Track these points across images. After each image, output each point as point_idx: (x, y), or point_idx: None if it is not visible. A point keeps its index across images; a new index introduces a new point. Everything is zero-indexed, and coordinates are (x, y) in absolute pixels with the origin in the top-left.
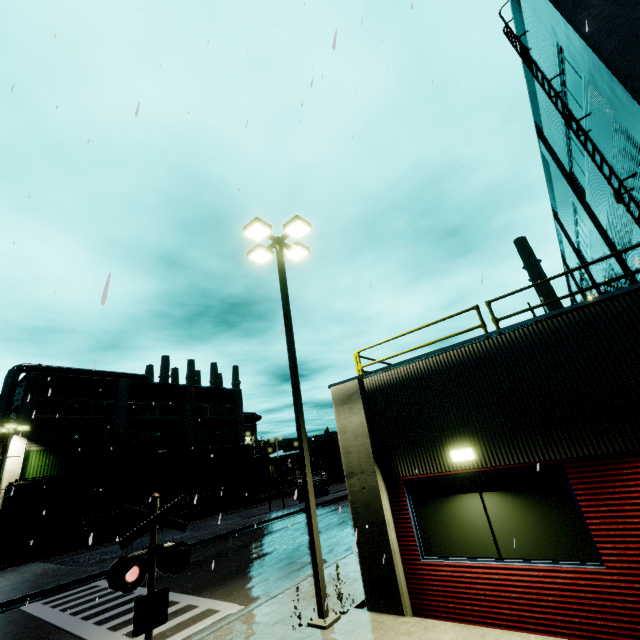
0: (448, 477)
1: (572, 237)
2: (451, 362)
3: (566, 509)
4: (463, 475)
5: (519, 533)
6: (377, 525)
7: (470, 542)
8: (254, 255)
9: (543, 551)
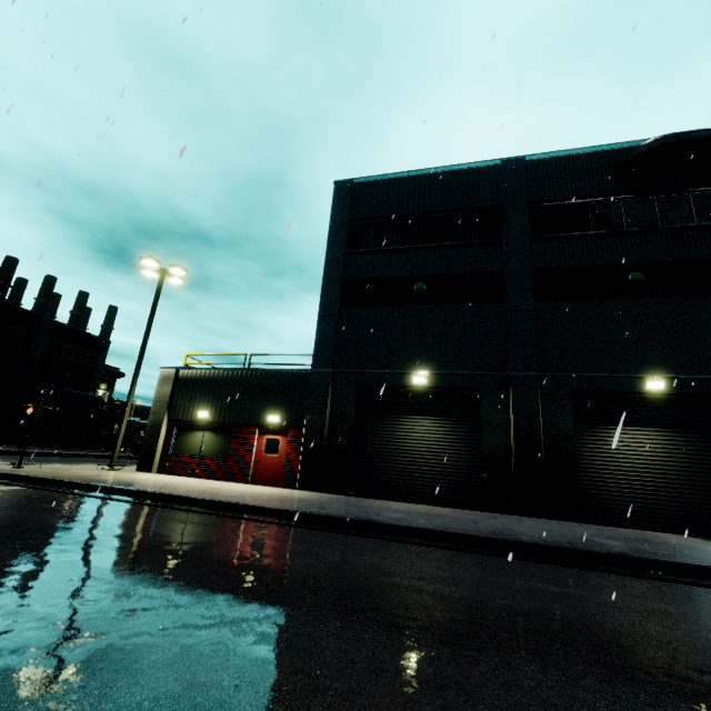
0: (196, 423)
1: None
2: (219, 375)
3: (228, 441)
4: (202, 423)
5: (210, 447)
6: (156, 437)
7: (192, 449)
8: (145, 271)
9: (214, 454)
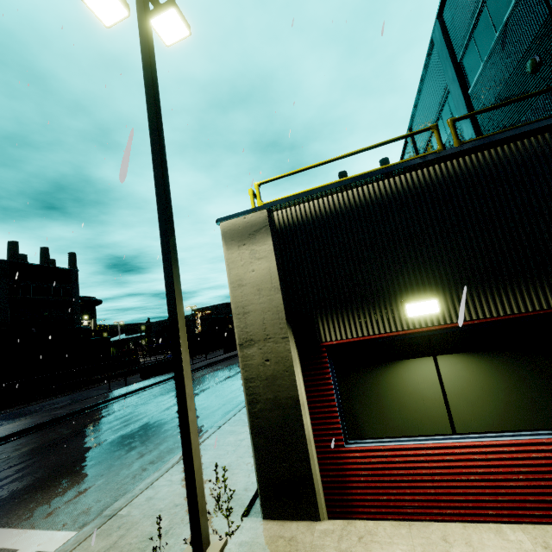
0: (392, 339)
1: (420, 148)
2: (412, 186)
3: (549, 369)
4: (414, 335)
5: (483, 402)
6: (286, 408)
7: (414, 418)
8: None
9: (512, 421)
